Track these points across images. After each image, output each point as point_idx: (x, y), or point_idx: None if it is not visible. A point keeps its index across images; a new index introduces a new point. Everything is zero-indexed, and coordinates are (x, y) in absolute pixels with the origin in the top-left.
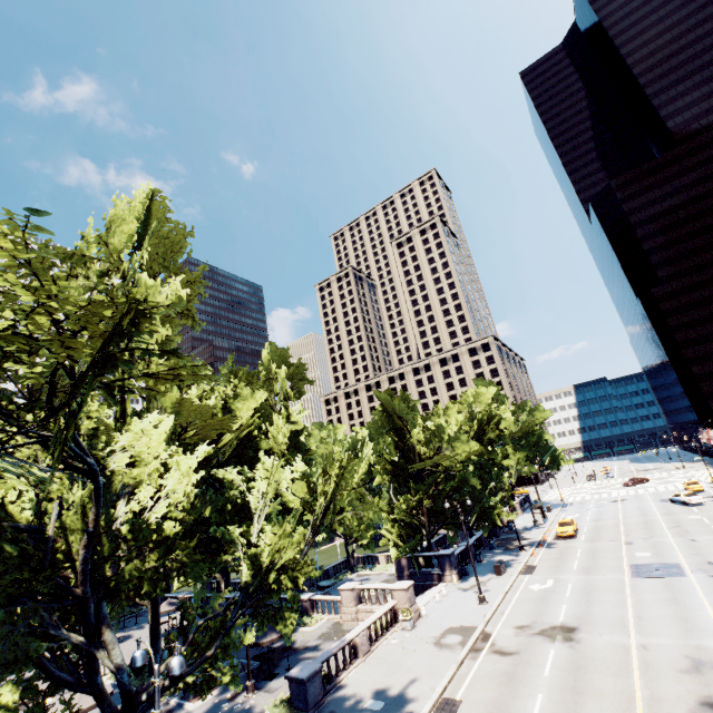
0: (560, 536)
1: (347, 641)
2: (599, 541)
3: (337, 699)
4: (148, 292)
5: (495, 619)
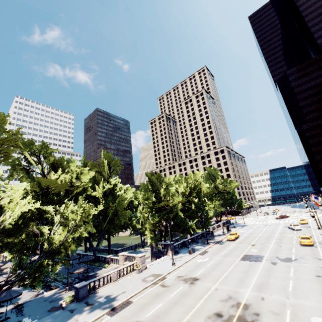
0: (228, 239)
1: (105, 275)
2: (242, 243)
3: (92, 296)
4: None
5: (173, 272)
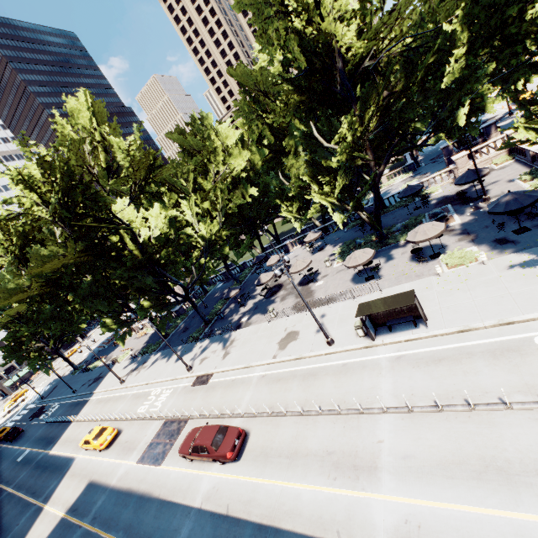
0: None
1: None
2: None
3: None
4: None
5: None
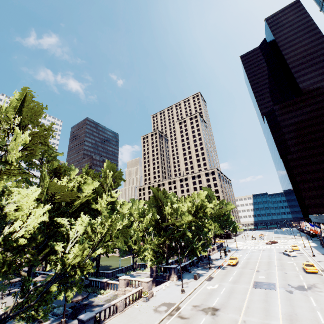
0: (229, 264)
1: (112, 304)
2: (245, 269)
3: None
4: (18, 135)
5: (185, 301)
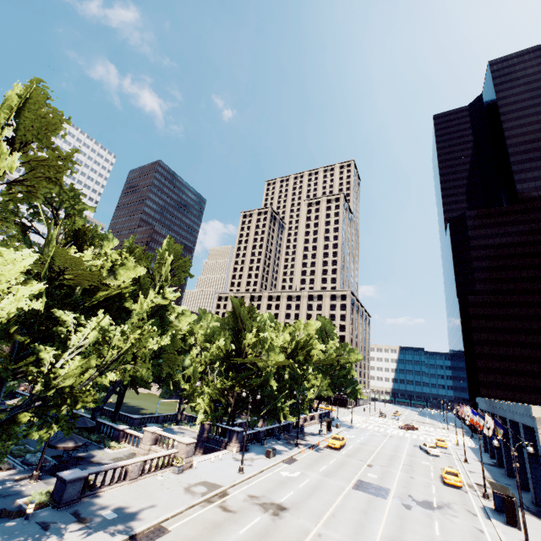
0: (330, 446)
1: (119, 465)
2: (352, 458)
3: (88, 503)
4: (3, 155)
5: (239, 486)
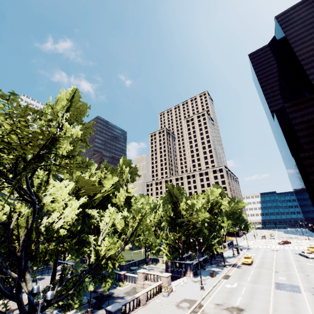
0: (244, 263)
1: (135, 297)
2: (262, 269)
3: None
4: (67, 130)
5: (206, 298)
